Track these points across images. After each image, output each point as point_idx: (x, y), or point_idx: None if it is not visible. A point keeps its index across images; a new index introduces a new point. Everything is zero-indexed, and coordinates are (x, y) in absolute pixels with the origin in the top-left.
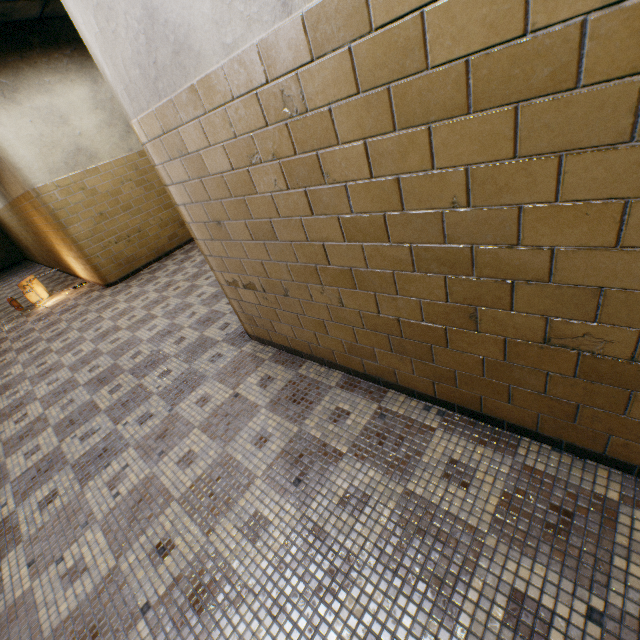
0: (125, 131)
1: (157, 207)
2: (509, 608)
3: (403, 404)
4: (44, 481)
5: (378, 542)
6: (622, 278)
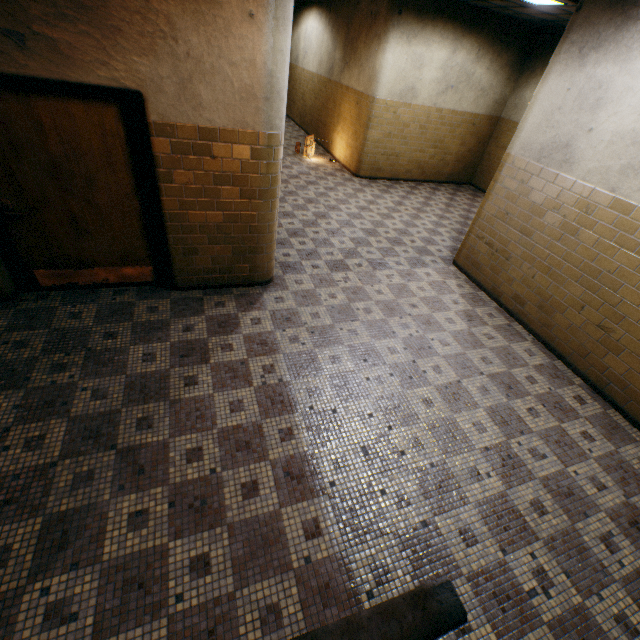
0: (442, 91)
1: (417, 148)
2: (527, 376)
3: (519, 328)
4: (353, 257)
5: (493, 347)
6: (632, 316)
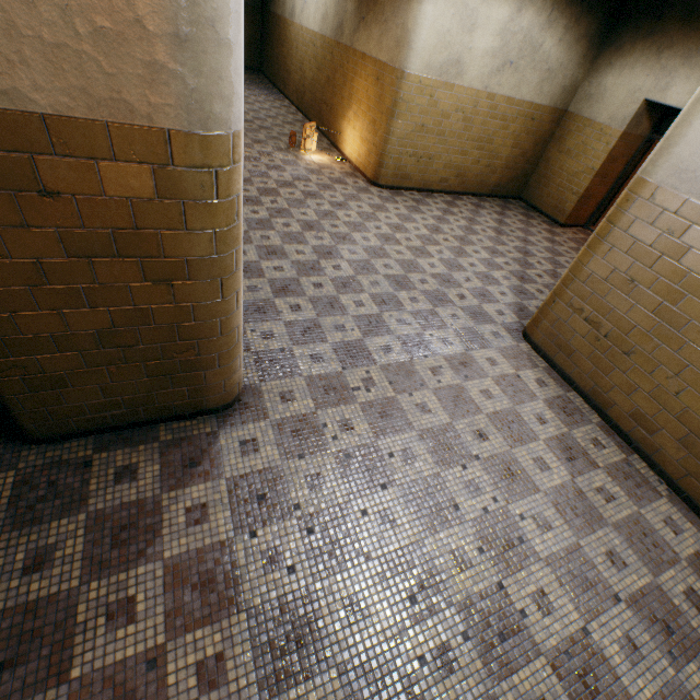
0: (497, 68)
1: (457, 148)
2: (686, 590)
3: (643, 468)
4: (378, 333)
5: (618, 521)
6: None
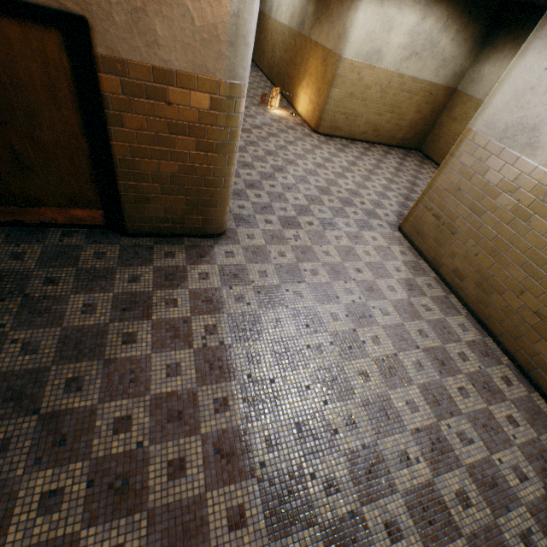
0: (406, 57)
1: (375, 111)
2: (459, 352)
3: (455, 301)
4: (306, 215)
5: (430, 320)
6: None
